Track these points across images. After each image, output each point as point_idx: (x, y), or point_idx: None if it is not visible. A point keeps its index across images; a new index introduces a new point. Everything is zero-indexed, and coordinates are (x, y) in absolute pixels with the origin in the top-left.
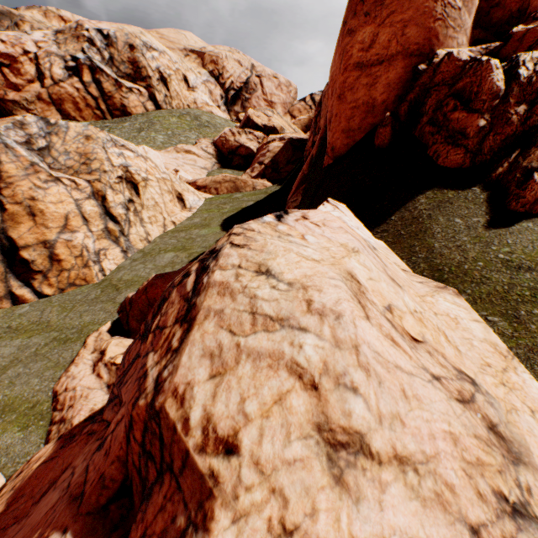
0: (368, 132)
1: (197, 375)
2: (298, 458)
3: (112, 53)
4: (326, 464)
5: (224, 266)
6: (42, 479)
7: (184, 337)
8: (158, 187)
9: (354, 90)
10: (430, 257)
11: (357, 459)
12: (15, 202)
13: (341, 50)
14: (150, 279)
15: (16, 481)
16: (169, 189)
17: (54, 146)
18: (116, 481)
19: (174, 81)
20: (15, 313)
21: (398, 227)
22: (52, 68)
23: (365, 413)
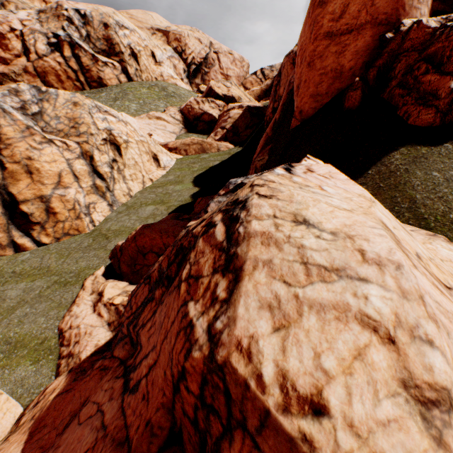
0: (335, 96)
1: (259, 328)
2: (391, 418)
3: (88, 31)
4: (422, 424)
5: (259, 216)
6: (61, 411)
7: (233, 288)
8: (137, 148)
9: (323, 58)
10: (414, 207)
11: (450, 417)
12: (14, 161)
13: (312, 21)
14: (137, 229)
15: (34, 411)
16: (146, 150)
17: (45, 112)
18: (164, 428)
19: (143, 57)
20: (18, 260)
21: (376, 180)
22: (36, 44)
23: (445, 367)
